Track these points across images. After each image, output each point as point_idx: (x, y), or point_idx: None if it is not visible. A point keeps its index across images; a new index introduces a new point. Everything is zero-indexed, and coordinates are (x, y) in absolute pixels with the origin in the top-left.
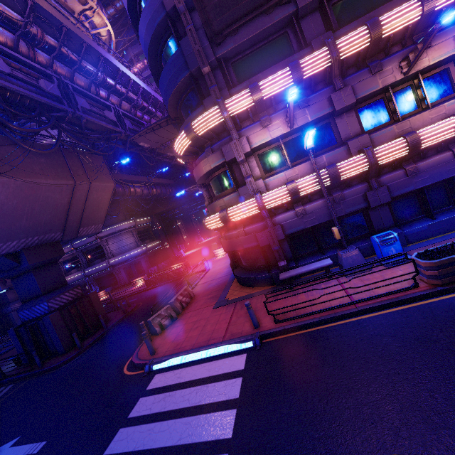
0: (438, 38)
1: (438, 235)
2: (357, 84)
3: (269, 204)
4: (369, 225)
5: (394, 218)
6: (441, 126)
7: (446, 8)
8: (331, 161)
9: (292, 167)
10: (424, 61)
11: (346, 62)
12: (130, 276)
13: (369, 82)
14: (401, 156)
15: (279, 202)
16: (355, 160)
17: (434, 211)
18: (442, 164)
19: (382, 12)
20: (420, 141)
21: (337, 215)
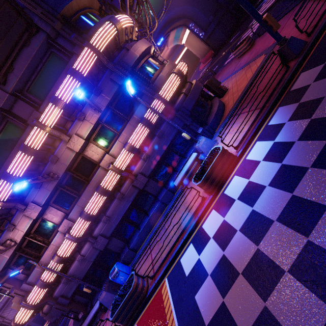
0: (59, 152)
1: (147, 237)
2: (35, 197)
3: (35, 301)
4: (114, 251)
5: (123, 239)
6: (94, 201)
7: (46, 142)
8: (58, 243)
9: (39, 260)
10: (62, 166)
11: (14, 194)
12: (43, 320)
13: (41, 193)
14: (89, 224)
15: (42, 294)
16: (64, 245)
17: (139, 221)
18: (118, 206)
19: (14, 155)
20: (89, 215)
21: (89, 266)
